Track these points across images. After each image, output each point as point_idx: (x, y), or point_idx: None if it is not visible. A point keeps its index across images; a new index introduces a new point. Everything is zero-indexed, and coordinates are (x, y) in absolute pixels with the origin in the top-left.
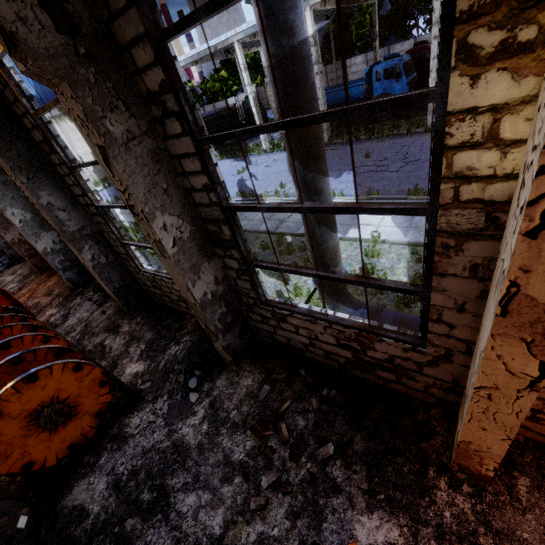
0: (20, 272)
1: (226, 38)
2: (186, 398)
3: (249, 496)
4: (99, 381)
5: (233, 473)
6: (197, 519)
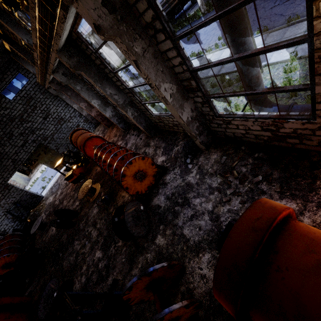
0: (101, 129)
1: None
2: (186, 167)
3: (222, 198)
4: (151, 163)
5: (213, 191)
6: (201, 205)
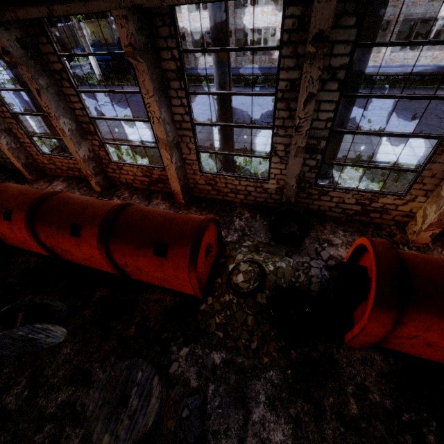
0: None
1: None
2: None
3: None
4: None
5: None
6: None
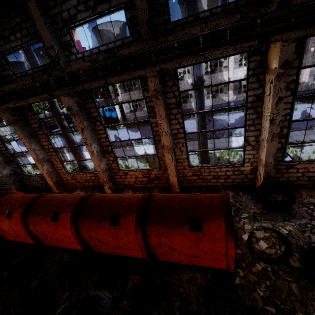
0: None
1: None
2: None
3: None
4: None
5: None
6: None
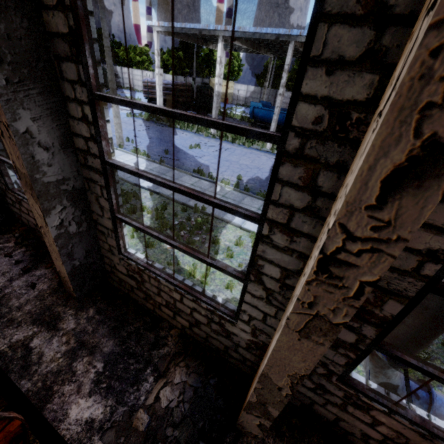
0: None
1: (214, 29)
2: None
3: None
4: None
5: None
6: None
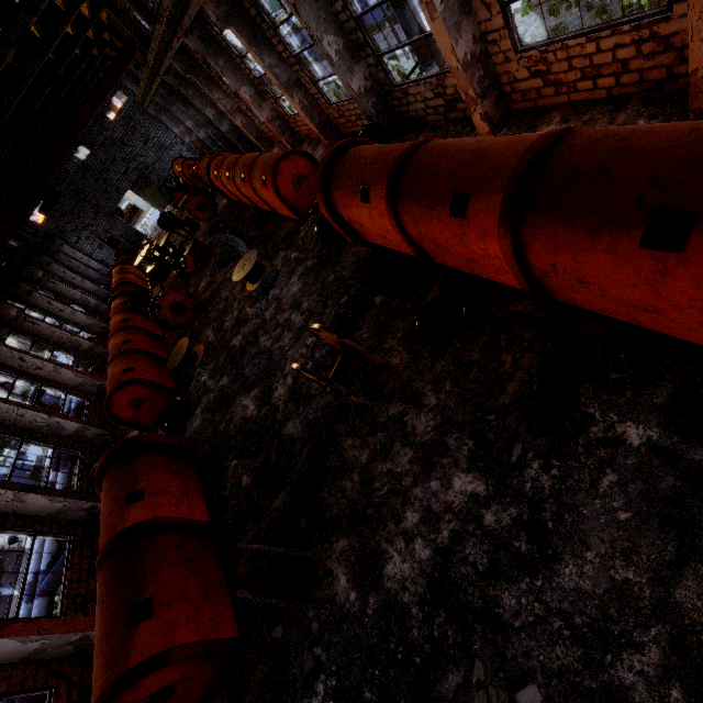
0: None
1: None
2: None
3: None
4: None
5: None
6: None
